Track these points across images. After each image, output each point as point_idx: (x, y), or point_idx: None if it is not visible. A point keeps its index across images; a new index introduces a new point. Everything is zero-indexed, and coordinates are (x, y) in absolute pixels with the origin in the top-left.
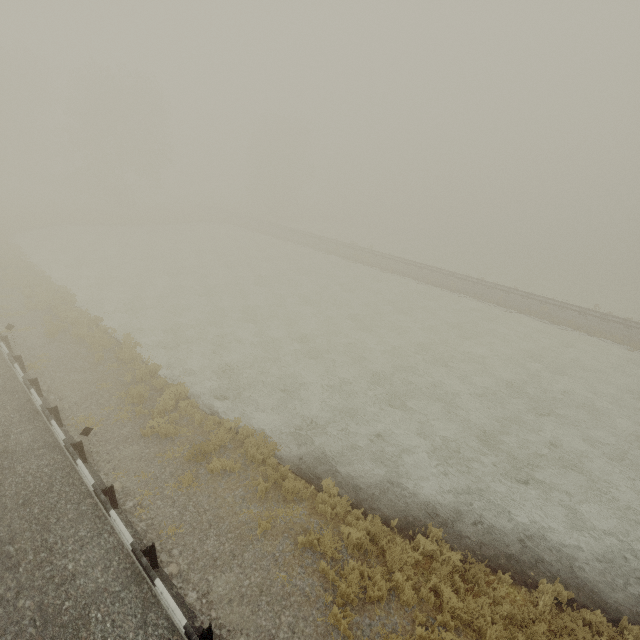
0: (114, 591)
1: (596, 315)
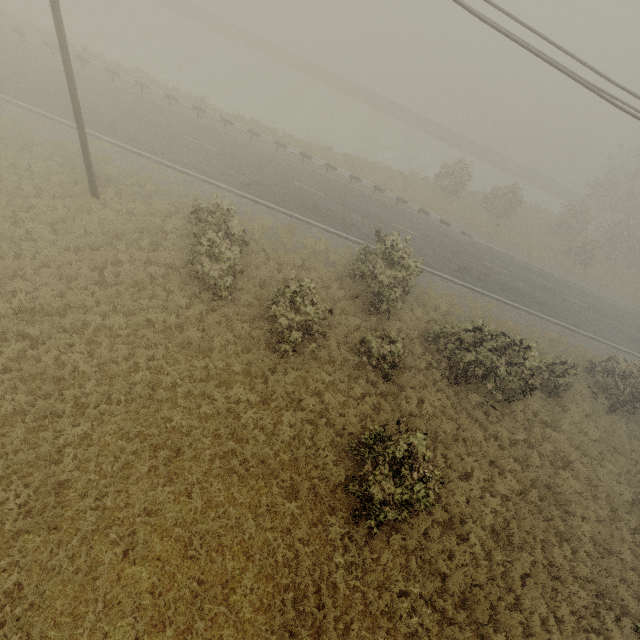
0: (246, 143)
1: (371, 93)
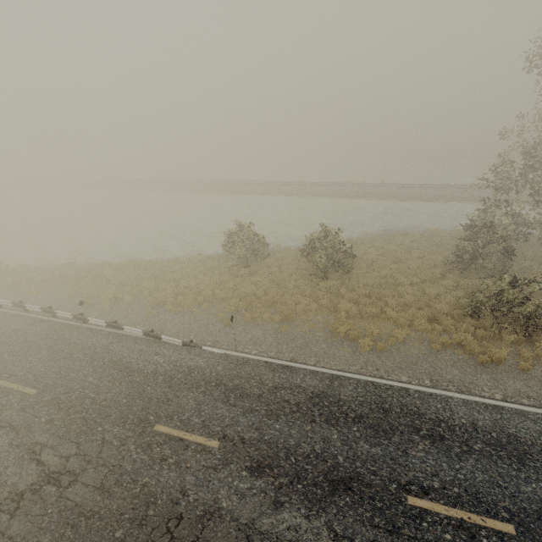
0: None
1: (239, 183)
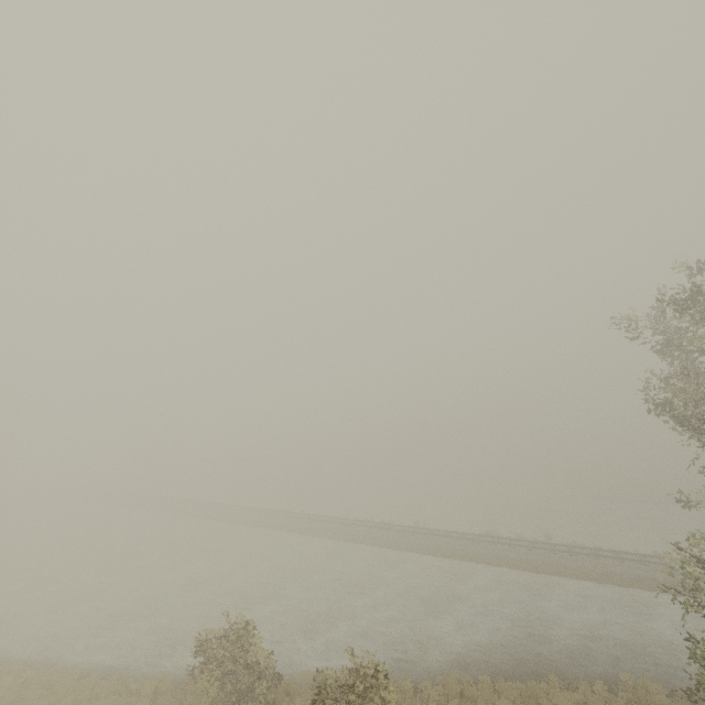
0: None
1: (330, 520)
